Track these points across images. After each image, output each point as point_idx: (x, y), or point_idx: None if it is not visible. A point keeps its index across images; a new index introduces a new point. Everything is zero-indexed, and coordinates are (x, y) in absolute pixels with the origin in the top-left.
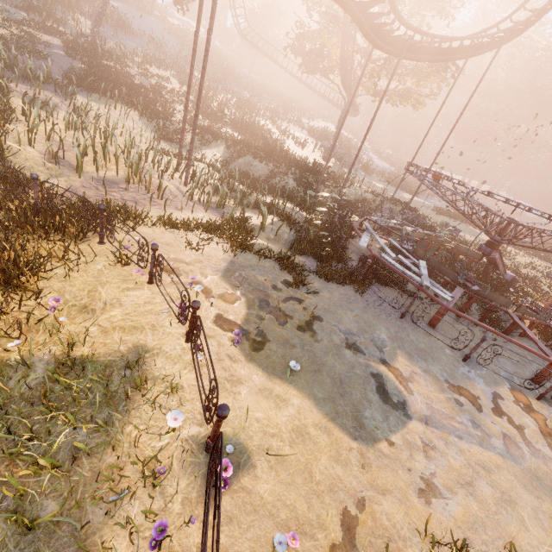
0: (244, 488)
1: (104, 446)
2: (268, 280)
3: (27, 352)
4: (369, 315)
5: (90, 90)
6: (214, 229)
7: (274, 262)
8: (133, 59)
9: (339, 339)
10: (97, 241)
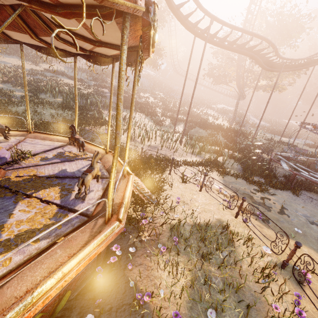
0: (312, 288)
1: (240, 260)
2: (246, 189)
3: (177, 220)
4: (309, 207)
5: (125, 108)
6: (207, 165)
7: (242, 180)
8: None
9: (303, 219)
10: (167, 173)
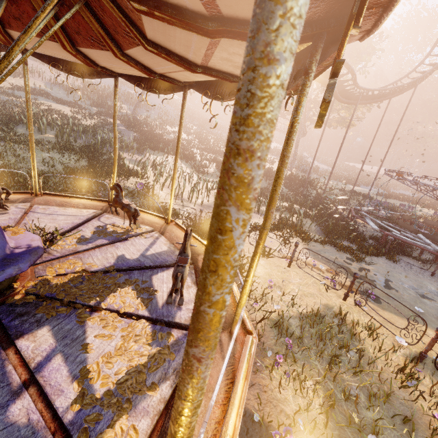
0: None
1: (373, 359)
2: (338, 258)
3: (275, 313)
4: (412, 275)
5: (151, 148)
6: (283, 229)
7: (329, 246)
8: (155, 123)
9: (412, 293)
10: None
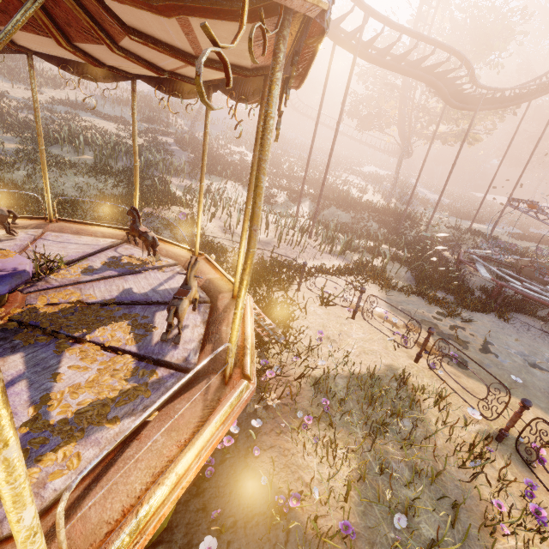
0: (545, 470)
1: (432, 432)
2: (425, 312)
3: (321, 370)
4: (526, 339)
5: (207, 173)
6: (357, 273)
7: (417, 297)
8: (217, 142)
9: (519, 360)
10: (294, 289)
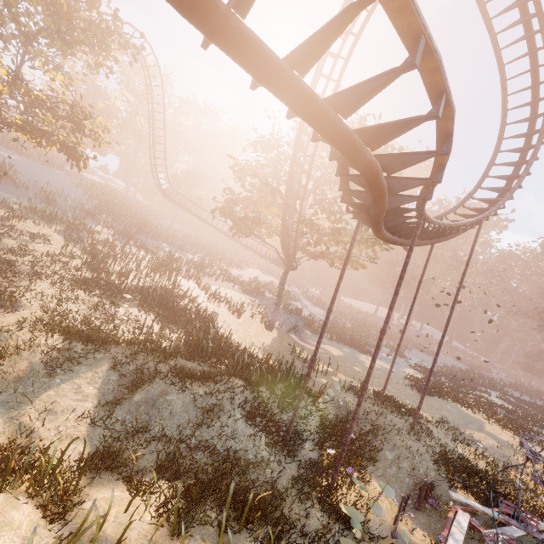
0: None
1: None
2: None
3: None
4: None
5: None
6: None
7: None
8: None
9: None
10: None
